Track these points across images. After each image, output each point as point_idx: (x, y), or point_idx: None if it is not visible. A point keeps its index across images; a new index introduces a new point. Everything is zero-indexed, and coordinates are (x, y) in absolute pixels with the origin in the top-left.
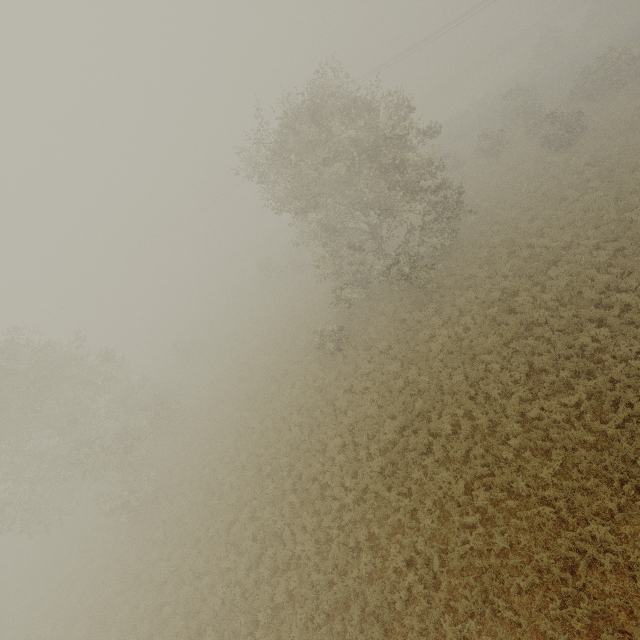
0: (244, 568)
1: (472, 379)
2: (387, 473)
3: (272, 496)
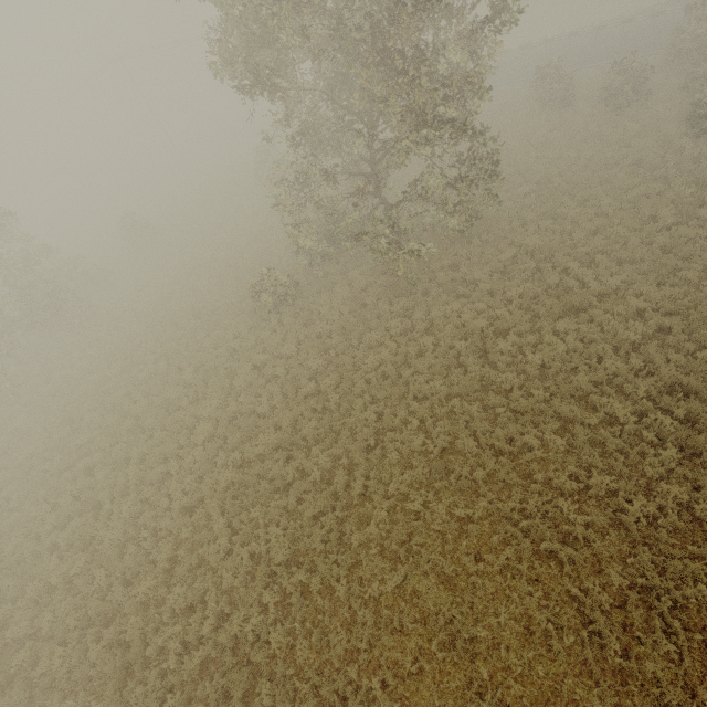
0: (53, 523)
1: (383, 424)
2: (230, 494)
3: (118, 457)
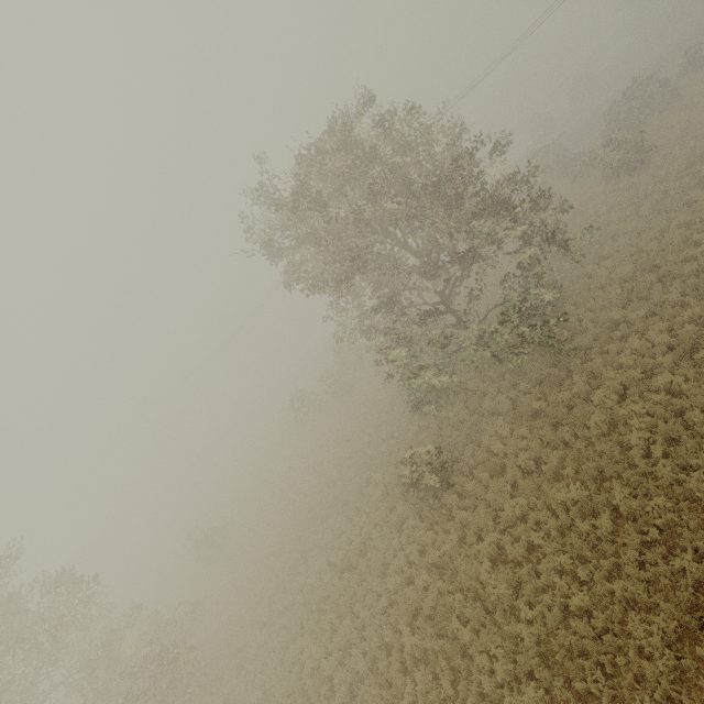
0: None
1: None
2: None
3: None
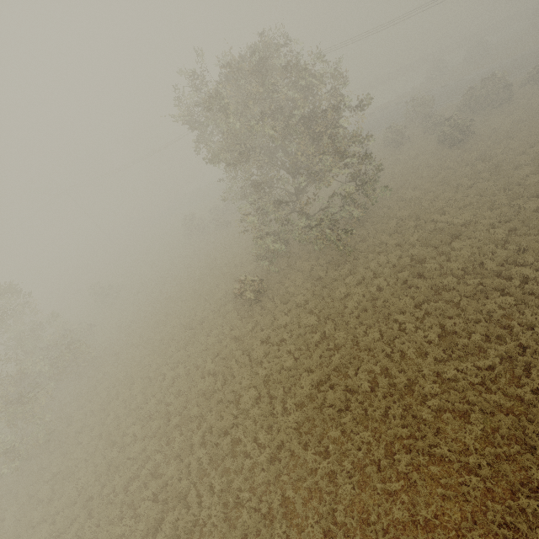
0: (140, 535)
1: (387, 337)
2: (304, 430)
3: (179, 450)
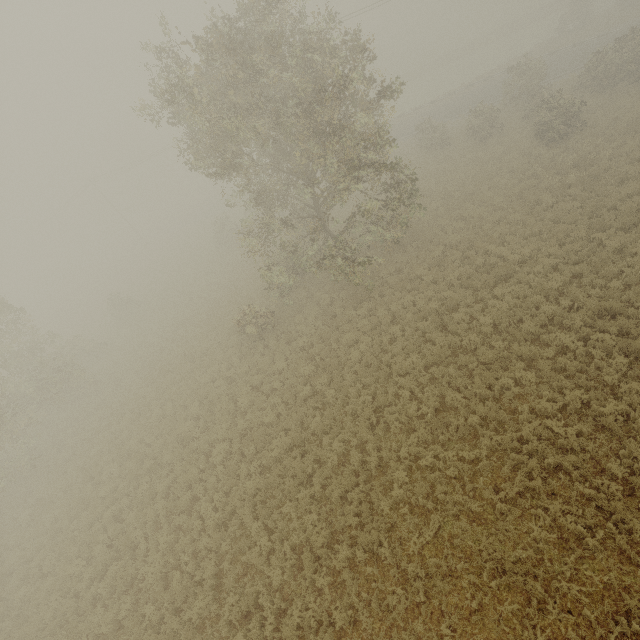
0: (90, 577)
1: (379, 403)
2: (259, 499)
3: (143, 497)
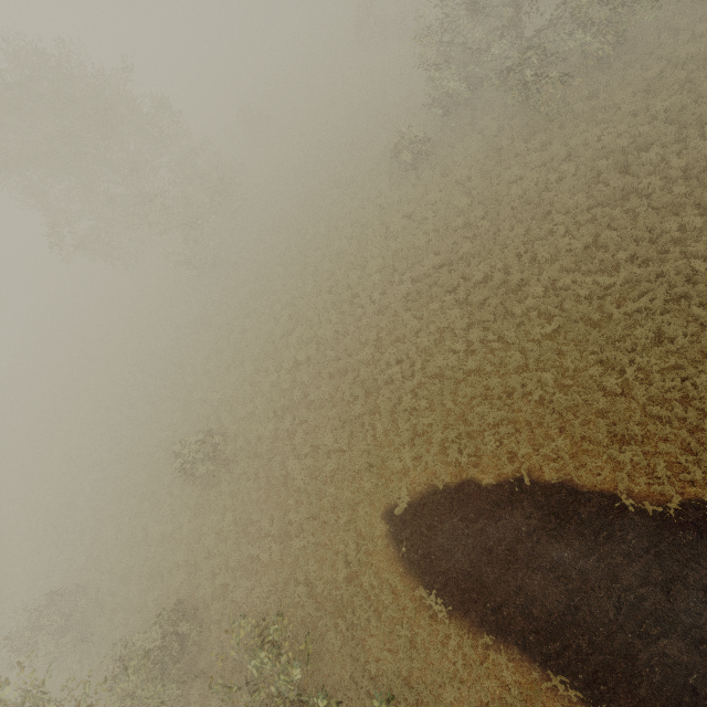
0: (279, 335)
1: (531, 237)
2: (410, 298)
3: (311, 292)
